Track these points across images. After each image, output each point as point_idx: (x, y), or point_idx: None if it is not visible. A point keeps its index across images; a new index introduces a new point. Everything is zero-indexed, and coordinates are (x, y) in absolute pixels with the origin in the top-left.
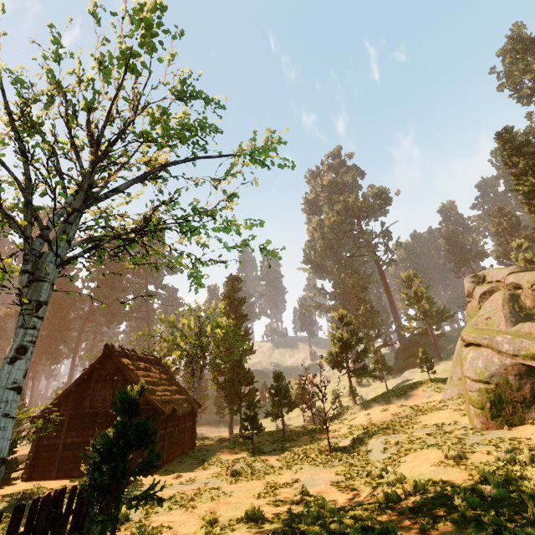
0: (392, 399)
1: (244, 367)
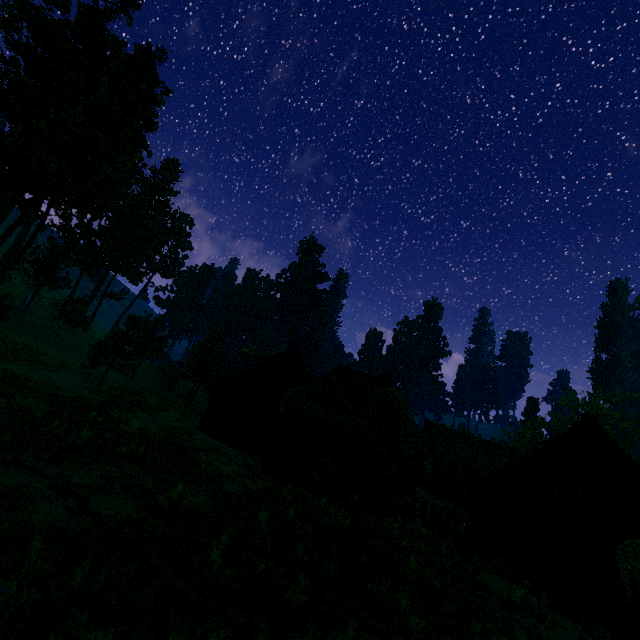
0: None
1: None
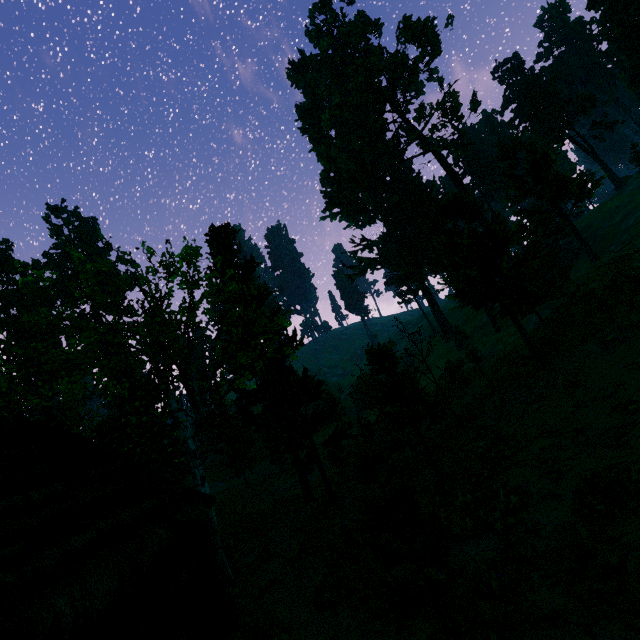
0: (636, 320)
1: (293, 370)
